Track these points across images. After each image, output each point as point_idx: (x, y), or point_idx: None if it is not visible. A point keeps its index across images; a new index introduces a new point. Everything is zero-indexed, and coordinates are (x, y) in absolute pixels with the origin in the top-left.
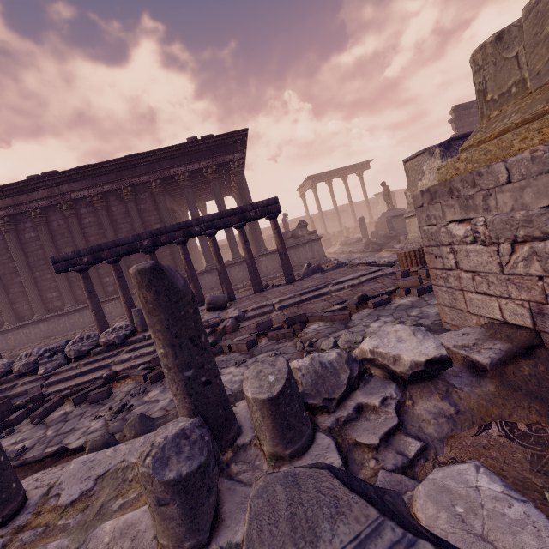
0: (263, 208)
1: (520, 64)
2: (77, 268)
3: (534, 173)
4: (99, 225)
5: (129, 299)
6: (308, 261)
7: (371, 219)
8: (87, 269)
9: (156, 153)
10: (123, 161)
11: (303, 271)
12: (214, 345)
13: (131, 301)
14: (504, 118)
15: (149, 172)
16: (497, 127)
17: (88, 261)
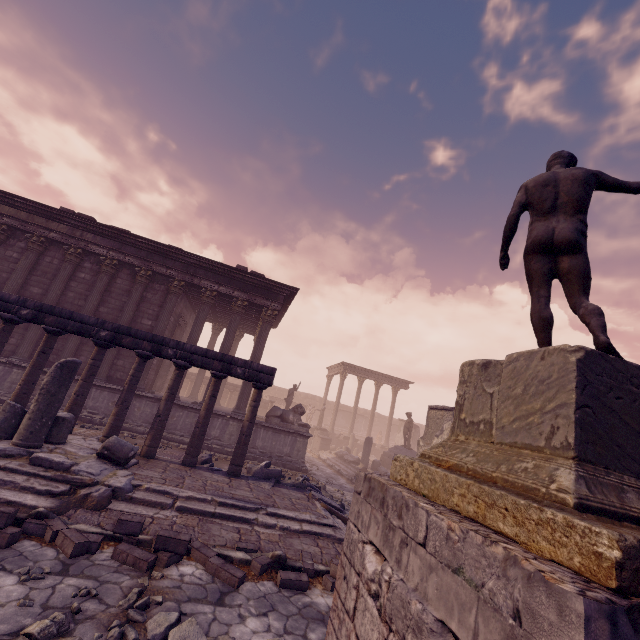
0: (255, 371)
1: (492, 405)
2: (5, 316)
3: (445, 558)
4: (91, 286)
5: (31, 384)
6: (281, 455)
7: (386, 443)
8: (16, 322)
9: (199, 260)
10: (163, 247)
11: (257, 468)
12: (41, 518)
13: (31, 387)
14: (464, 451)
15: (180, 271)
16: (455, 456)
17: (26, 315)
